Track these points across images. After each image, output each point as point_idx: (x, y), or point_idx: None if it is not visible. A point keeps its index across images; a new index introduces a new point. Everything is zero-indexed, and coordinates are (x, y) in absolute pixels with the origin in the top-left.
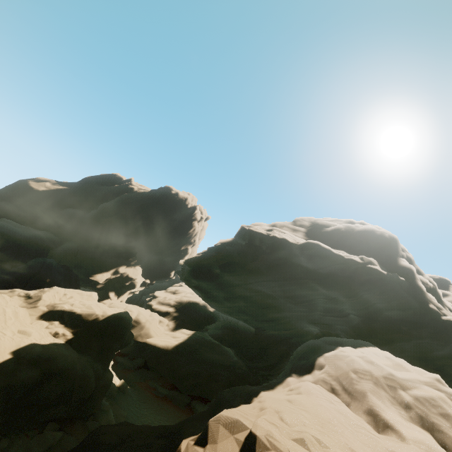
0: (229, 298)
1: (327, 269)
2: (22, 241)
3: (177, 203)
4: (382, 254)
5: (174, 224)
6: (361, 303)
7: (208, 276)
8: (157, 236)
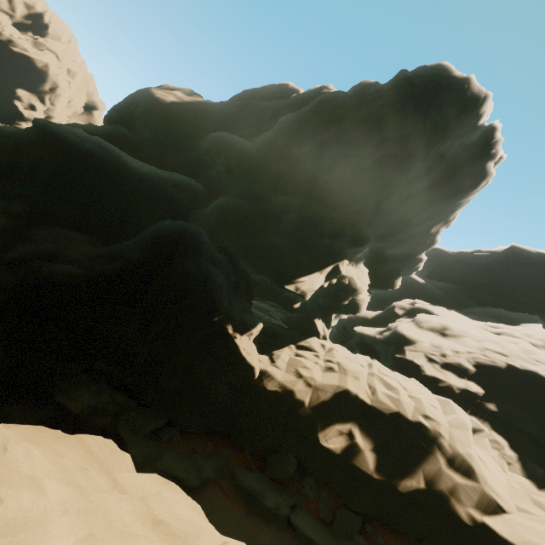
0: None
1: None
2: (136, 184)
3: (465, 105)
4: None
5: (441, 167)
6: None
7: None
8: (400, 194)
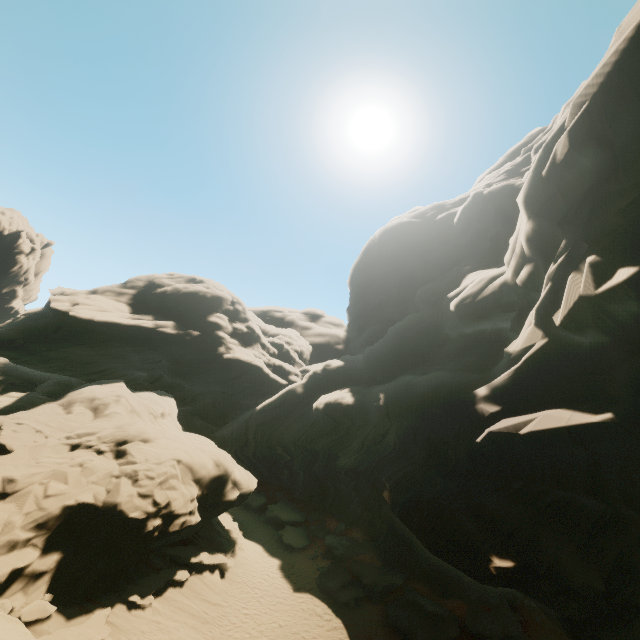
0: (45, 360)
1: (129, 333)
2: None
3: None
4: (197, 313)
5: None
6: (166, 352)
7: (12, 347)
8: None
